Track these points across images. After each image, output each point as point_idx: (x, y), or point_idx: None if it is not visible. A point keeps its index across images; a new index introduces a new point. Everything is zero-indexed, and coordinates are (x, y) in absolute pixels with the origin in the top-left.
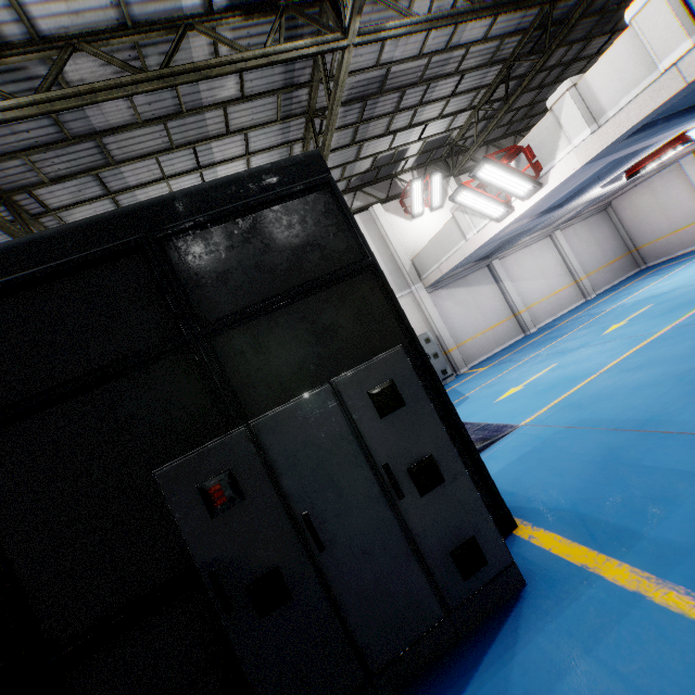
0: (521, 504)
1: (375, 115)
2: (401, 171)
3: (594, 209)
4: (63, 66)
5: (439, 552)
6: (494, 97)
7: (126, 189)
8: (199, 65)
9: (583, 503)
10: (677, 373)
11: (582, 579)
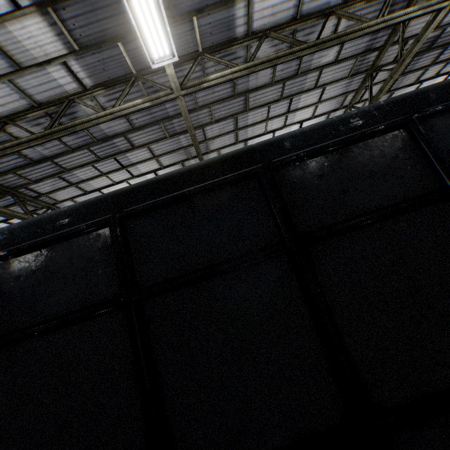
0: None
1: (413, 69)
2: None
3: None
4: (260, 47)
5: None
6: None
7: (245, 127)
8: (339, 35)
9: None
10: None
11: None
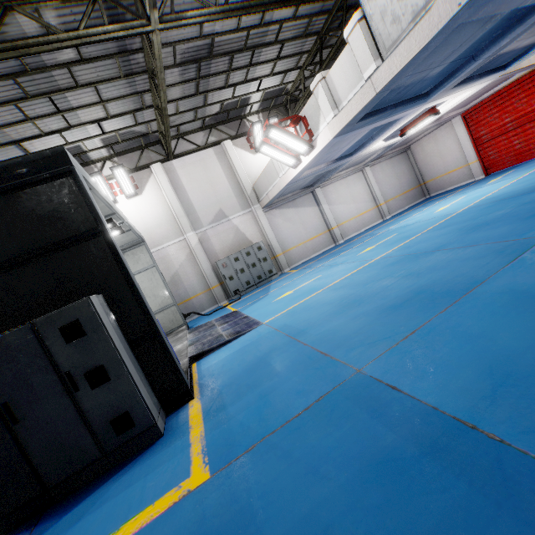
0: (209, 383)
1: (212, 73)
2: (249, 113)
3: (397, 151)
4: None
5: (102, 421)
6: (317, 59)
7: None
8: (19, 44)
9: (228, 386)
10: (345, 296)
11: (182, 434)
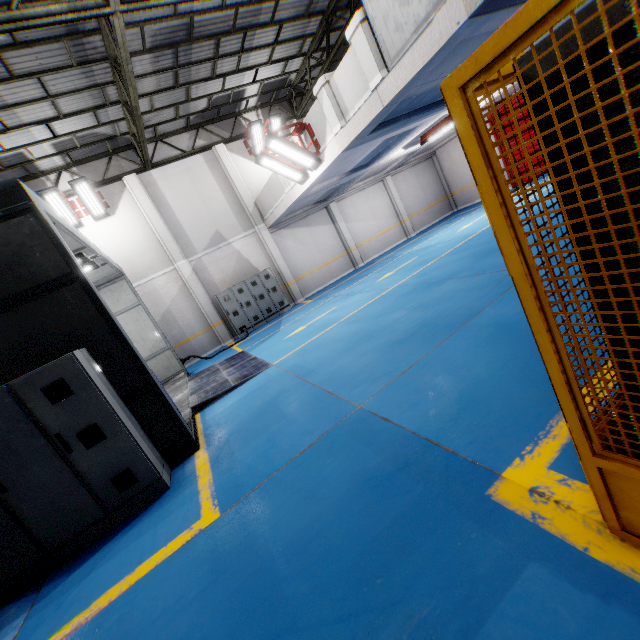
0: (216, 432)
1: (193, 60)
2: (245, 109)
3: (421, 157)
4: None
5: (102, 480)
6: (324, 45)
7: None
8: None
9: (236, 433)
10: (358, 331)
11: (190, 484)
